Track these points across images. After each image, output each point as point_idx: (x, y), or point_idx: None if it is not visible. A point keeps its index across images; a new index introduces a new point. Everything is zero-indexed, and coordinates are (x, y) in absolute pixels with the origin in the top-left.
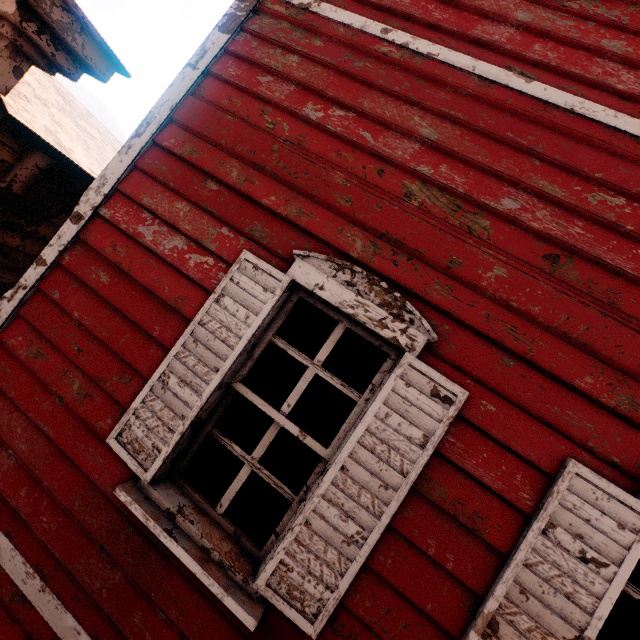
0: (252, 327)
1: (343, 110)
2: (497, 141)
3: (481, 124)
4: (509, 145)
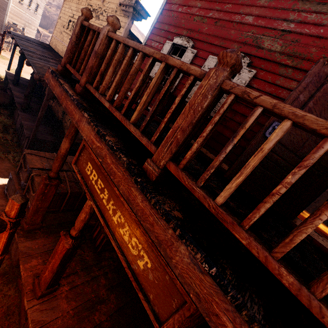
0: (167, 52)
1: (185, 7)
2: (211, 2)
3: None
4: (213, 2)
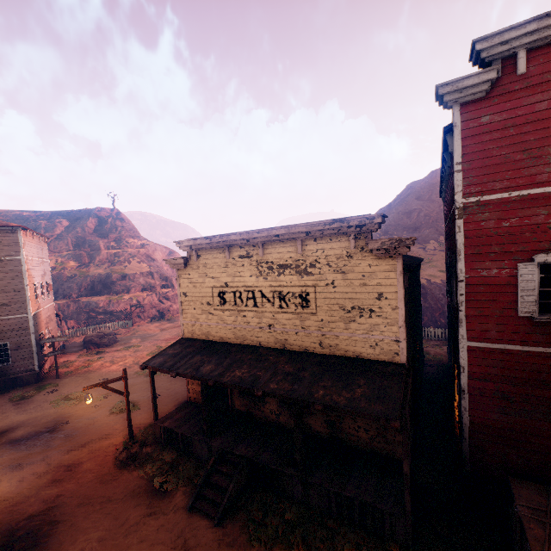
0: (536, 277)
1: (513, 219)
2: None
3: None
4: None
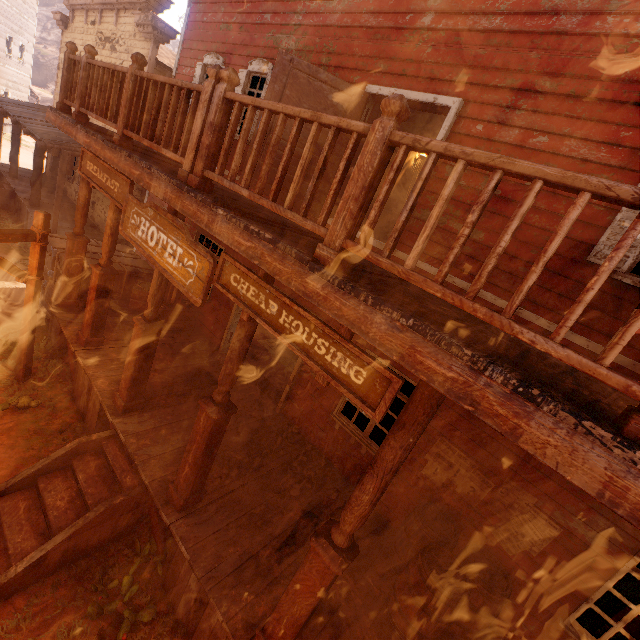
0: (199, 78)
1: (210, 14)
2: (233, 3)
3: (230, 1)
4: (235, 3)
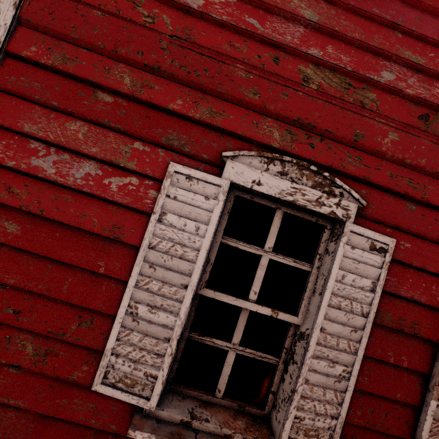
0: (207, 237)
1: None
2: (366, 18)
3: (351, 2)
4: (376, 21)
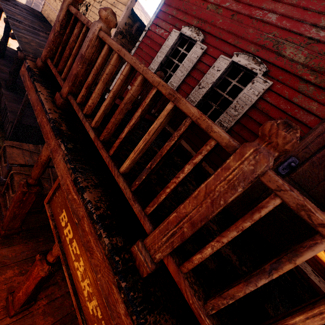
0: (172, 43)
1: None
2: None
3: None
4: None
